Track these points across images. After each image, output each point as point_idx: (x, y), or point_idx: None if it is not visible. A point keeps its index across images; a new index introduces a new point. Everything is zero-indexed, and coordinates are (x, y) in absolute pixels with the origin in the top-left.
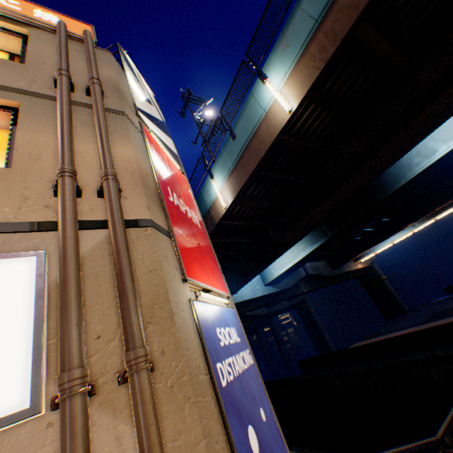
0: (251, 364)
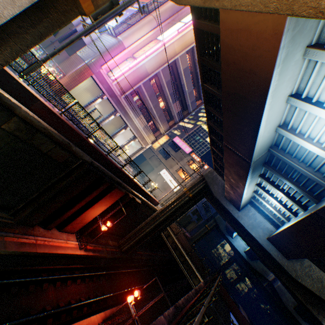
0: None
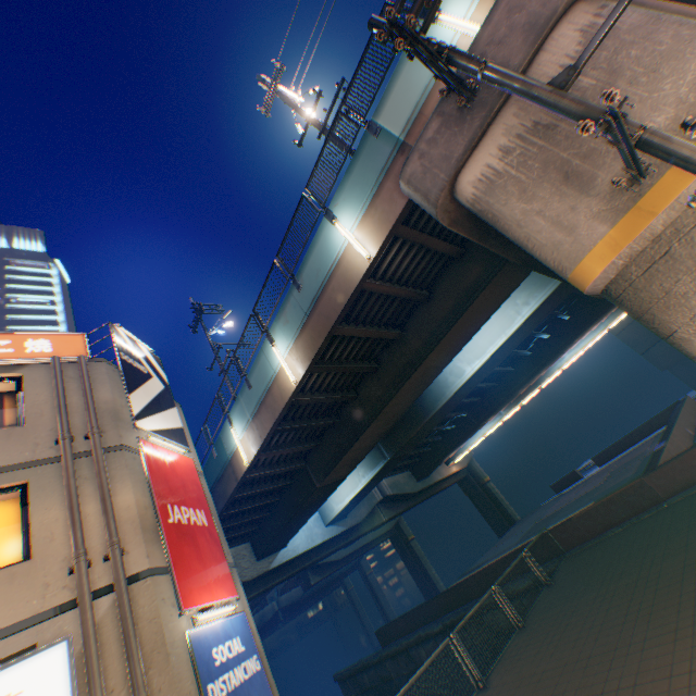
0: (258, 670)
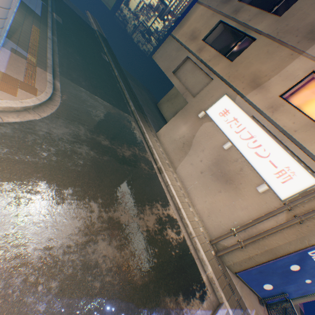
0: None
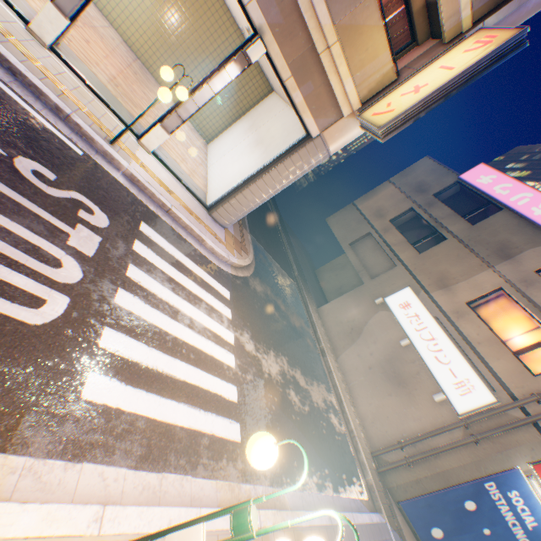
0: (516, 538)
